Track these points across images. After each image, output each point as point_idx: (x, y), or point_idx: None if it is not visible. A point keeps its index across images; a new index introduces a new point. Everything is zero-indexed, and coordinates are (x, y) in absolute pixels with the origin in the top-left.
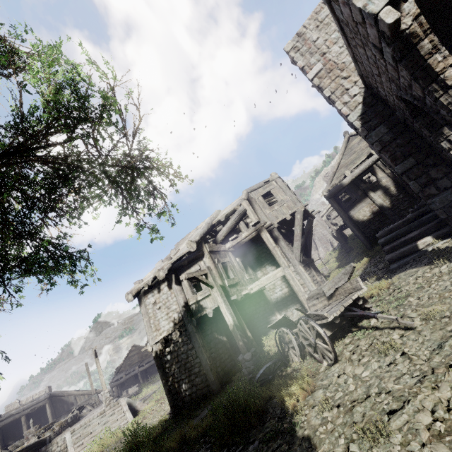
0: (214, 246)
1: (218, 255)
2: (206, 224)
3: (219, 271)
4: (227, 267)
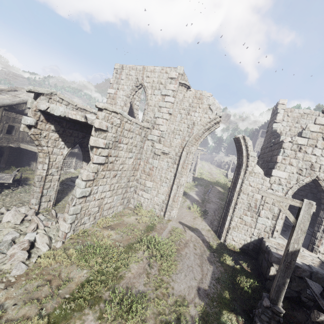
0: (12, 114)
1: (12, 120)
2: (20, 100)
3: (1, 128)
4: (15, 128)
